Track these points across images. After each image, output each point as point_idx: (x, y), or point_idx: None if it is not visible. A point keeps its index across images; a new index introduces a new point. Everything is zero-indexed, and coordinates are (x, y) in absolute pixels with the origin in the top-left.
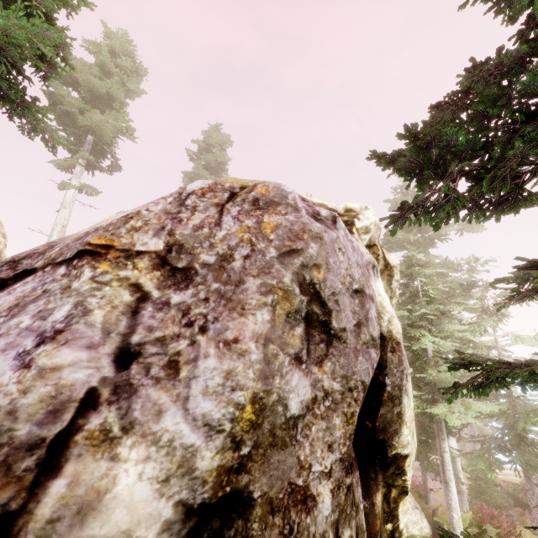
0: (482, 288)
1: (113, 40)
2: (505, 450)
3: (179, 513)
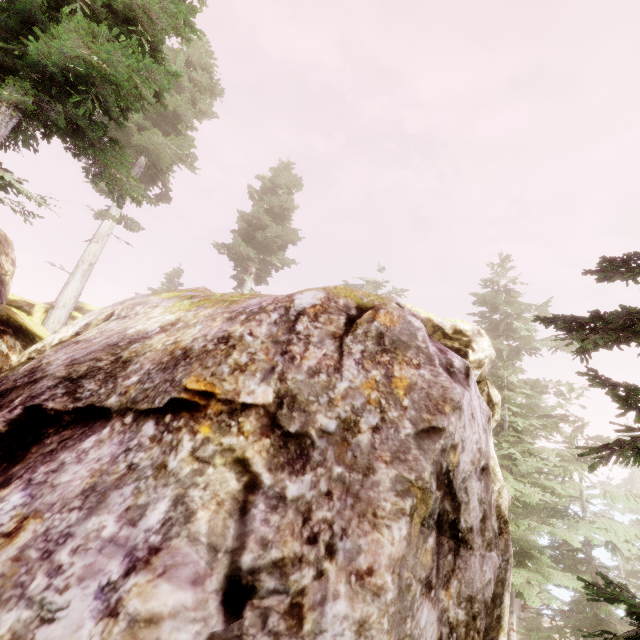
0: (573, 425)
1: (191, 49)
2: (579, 634)
3: None
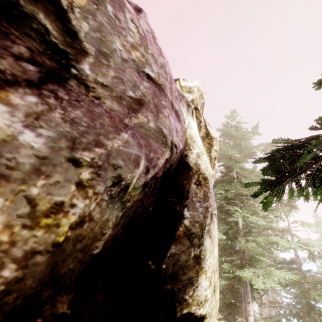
0: None
1: None
2: (299, 317)
3: None
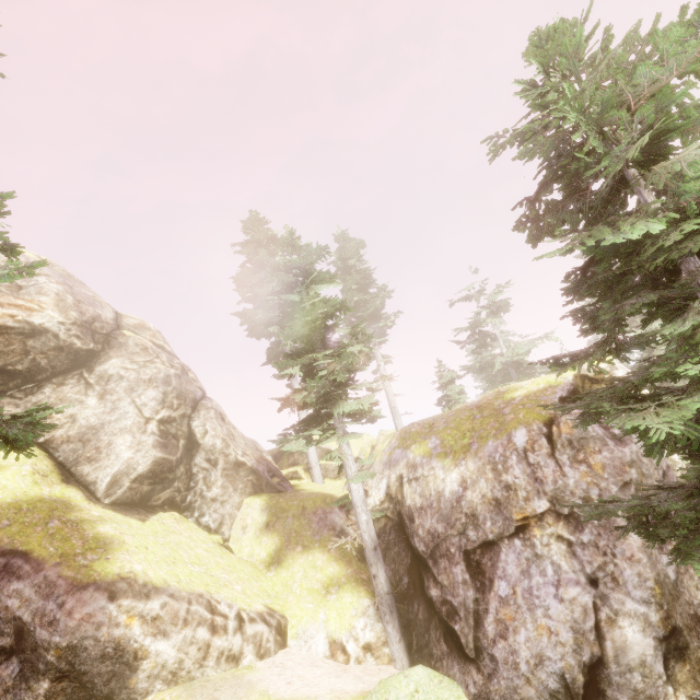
0: None
1: (258, 234)
2: None
3: (656, 641)
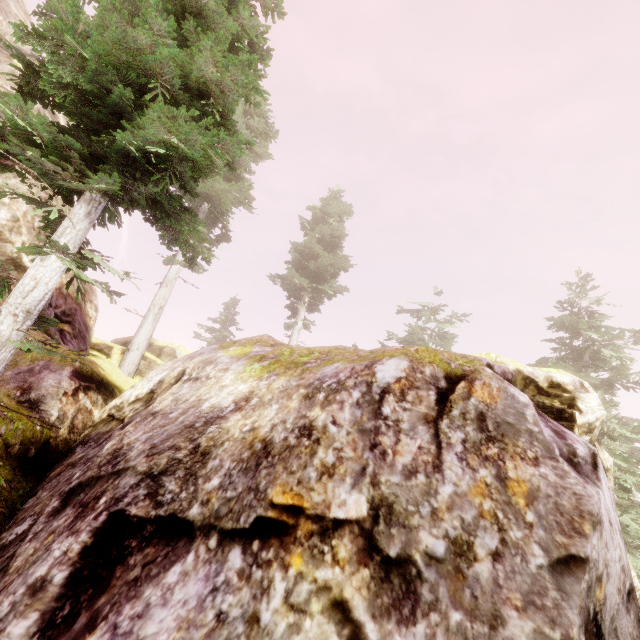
0: None
1: None
2: None
3: None
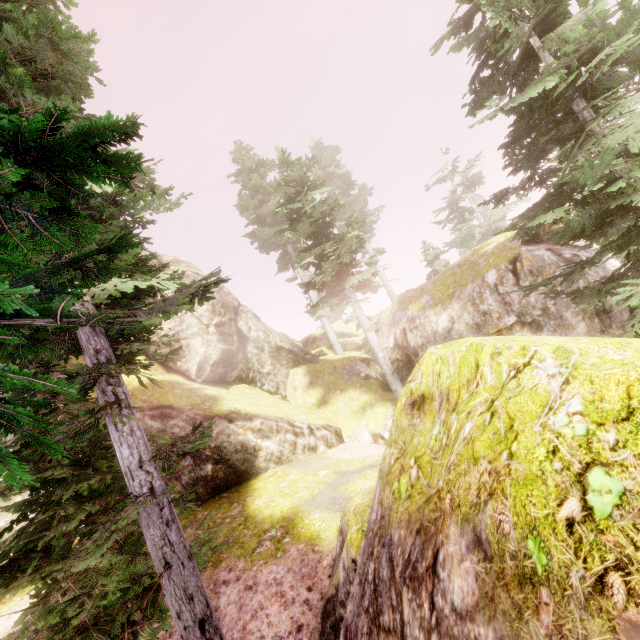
0: None
1: (247, 162)
2: None
3: None
